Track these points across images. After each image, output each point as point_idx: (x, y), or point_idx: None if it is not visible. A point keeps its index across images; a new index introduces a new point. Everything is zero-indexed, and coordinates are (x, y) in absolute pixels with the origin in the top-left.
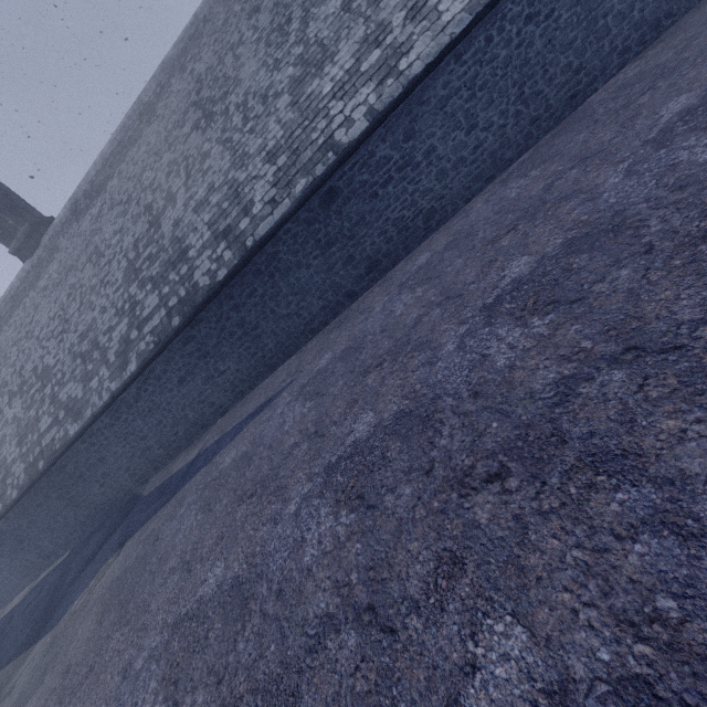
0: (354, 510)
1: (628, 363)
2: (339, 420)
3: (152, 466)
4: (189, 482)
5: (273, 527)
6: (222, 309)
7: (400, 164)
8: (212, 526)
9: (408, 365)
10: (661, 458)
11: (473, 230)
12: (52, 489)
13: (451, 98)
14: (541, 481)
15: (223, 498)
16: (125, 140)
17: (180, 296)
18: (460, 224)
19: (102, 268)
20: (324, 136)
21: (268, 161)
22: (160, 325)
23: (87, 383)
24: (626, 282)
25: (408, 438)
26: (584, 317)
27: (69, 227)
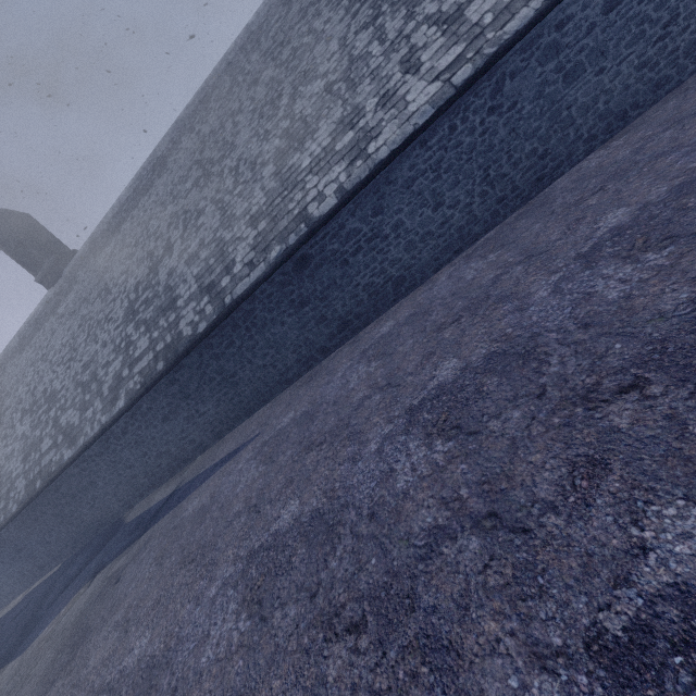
0: (251, 617)
1: (485, 532)
2: (274, 499)
3: (138, 493)
4: (158, 522)
5: (194, 608)
6: (203, 357)
7: (369, 235)
8: (157, 584)
9: (338, 454)
10: (472, 667)
11: (430, 308)
12: (48, 506)
13: (417, 179)
14: (384, 650)
15: (173, 554)
16: (139, 188)
17: (166, 342)
18: (423, 296)
19: (108, 305)
20: (299, 207)
21: (251, 225)
22: (147, 367)
23: (84, 413)
24: (514, 427)
25: (312, 545)
26: (473, 457)
27: (87, 261)
